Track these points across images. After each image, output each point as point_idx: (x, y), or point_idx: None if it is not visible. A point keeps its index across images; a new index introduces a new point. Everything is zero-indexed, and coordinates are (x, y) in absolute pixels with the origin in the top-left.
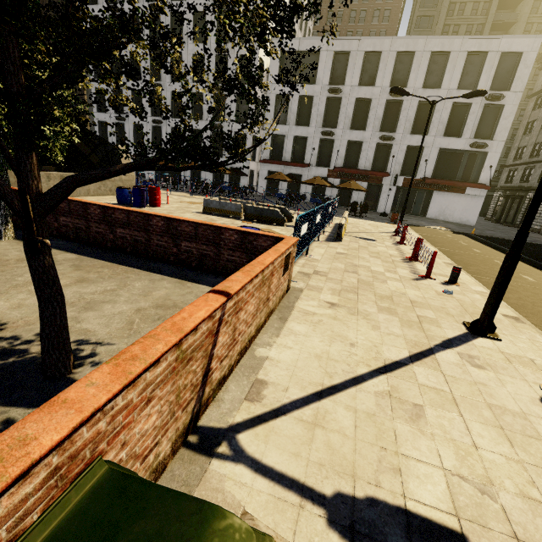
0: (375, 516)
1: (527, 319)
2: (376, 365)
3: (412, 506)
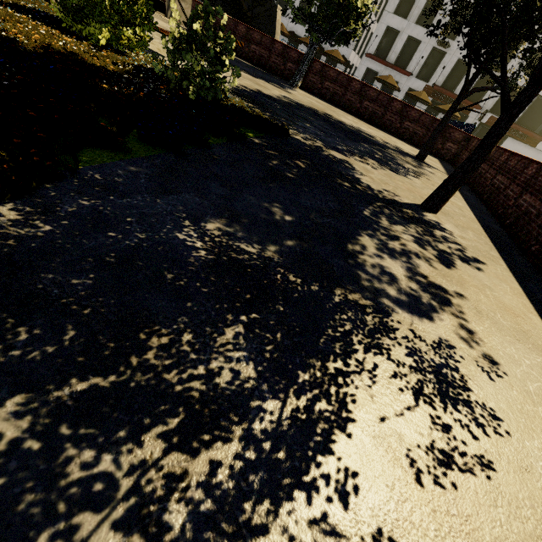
0: None
1: None
2: None
3: None
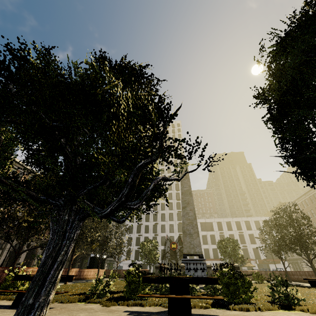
0: None
1: None
2: None
3: None
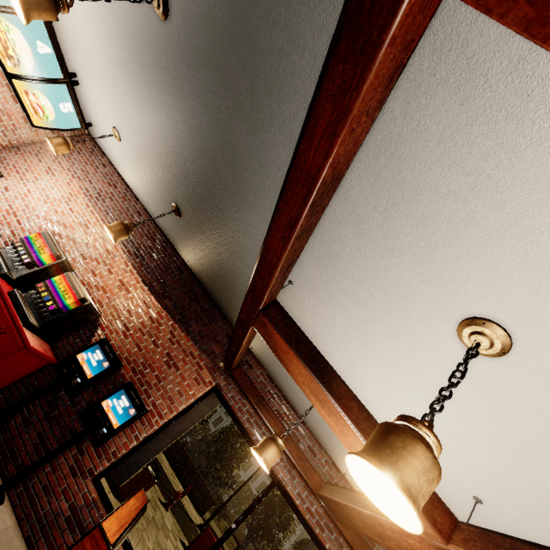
0: None
1: None
2: None
3: None
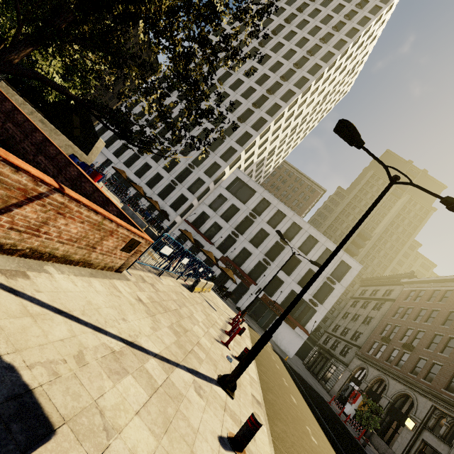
0: (0, 373)
1: (266, 409)
2: (126, 337)
3: (39, 392)
